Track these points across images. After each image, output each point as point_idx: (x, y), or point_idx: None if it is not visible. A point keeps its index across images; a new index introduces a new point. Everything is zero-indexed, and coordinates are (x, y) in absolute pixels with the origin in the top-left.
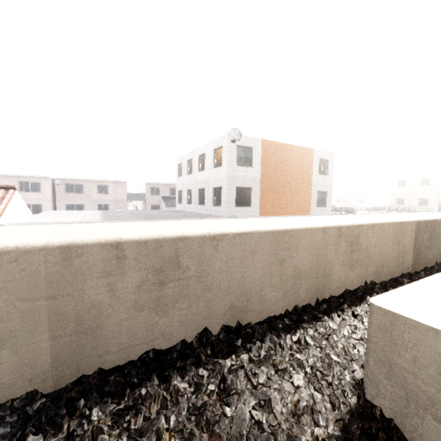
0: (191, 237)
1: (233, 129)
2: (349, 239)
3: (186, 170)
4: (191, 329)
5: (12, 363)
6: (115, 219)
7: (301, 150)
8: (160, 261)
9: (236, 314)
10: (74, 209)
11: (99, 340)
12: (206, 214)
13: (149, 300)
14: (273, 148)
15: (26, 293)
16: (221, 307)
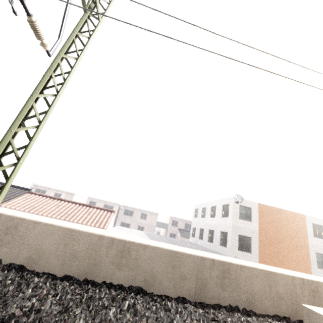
0: (233, 263)
1: (237, 195)
2: (310, 287)
3: (201, 214)
4: (232, 302)
5: (186, 287)
6: (157, 240)
7: (293, 214)
8: (224, 269)
9: (249, 304)
10: (124, 226)
11: (205, 291)
12: (213, 251)
13: (219, 283)
14: (268, 210)
15: (193, 267)
16: (243, 297)
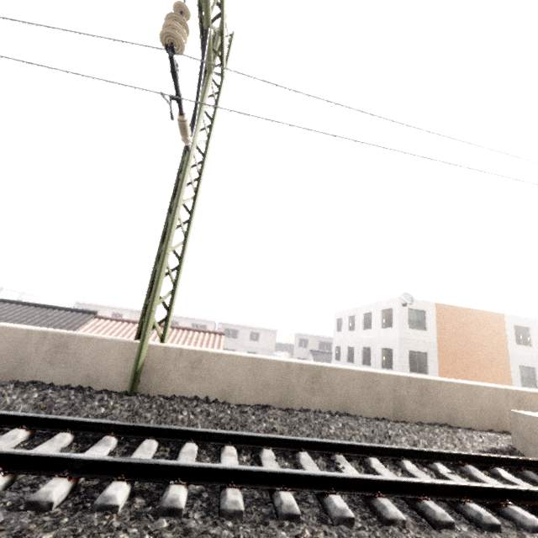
0: (431, 380)
1: (403, 294)
2: (515, 398)
3: (347, 326)
4: (433, 418)
5: (385, 408)
6: None
7: (486, 315)
8: (421, 386)
9: (451, 419)
10: None
11: (404, 409)
12: None
13: (418, 400)
14: (450, 312)
15: (388, 387)
16: (444, 413)
